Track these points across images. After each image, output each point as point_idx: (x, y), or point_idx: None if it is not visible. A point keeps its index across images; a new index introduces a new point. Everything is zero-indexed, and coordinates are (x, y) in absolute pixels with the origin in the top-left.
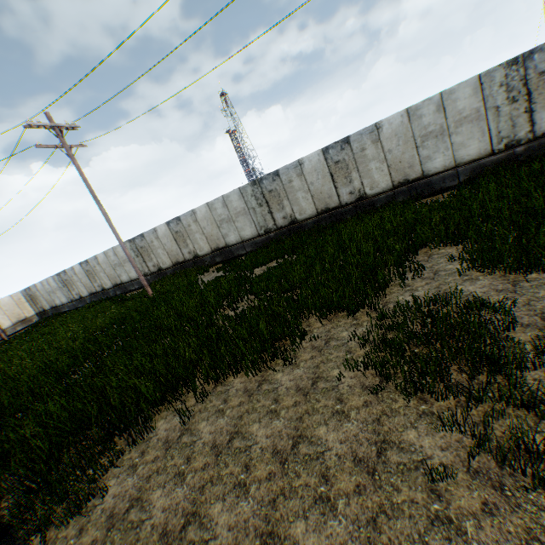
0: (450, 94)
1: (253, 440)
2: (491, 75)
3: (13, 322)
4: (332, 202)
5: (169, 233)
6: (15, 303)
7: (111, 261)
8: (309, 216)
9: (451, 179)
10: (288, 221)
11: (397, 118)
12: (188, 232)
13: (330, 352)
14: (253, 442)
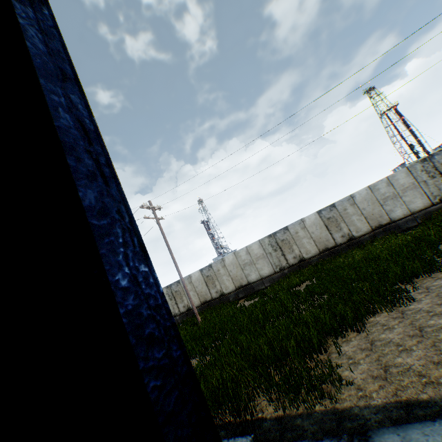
0: (392, 176)
1: (439, 324)
2: (413, 166)
3: None
4: (329, 243)
5: (201, 278)
6: None
7: None
8: (313, 255)
9: (411, 221)
10: (297, 260)
11: (363, 191)
12: (217, 276)
13: (437, 290)
14: (441, 325)
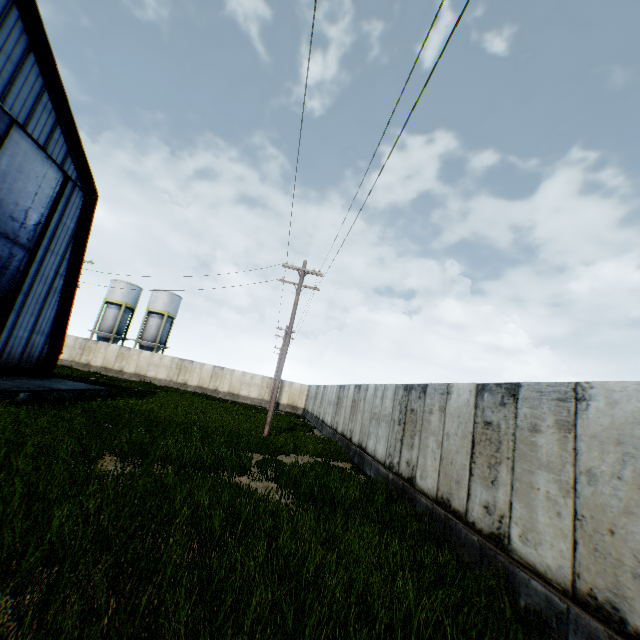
0: None
1: None
2: None
3: (288, 402)
4: (458, 495)
5: (352, 397)
6: (299, 391)
7: (329, 397)
8: (427, 490)
9: None
10: (408, 473)
11: (633, 396)
12: (358, 407)
13: None
14: None
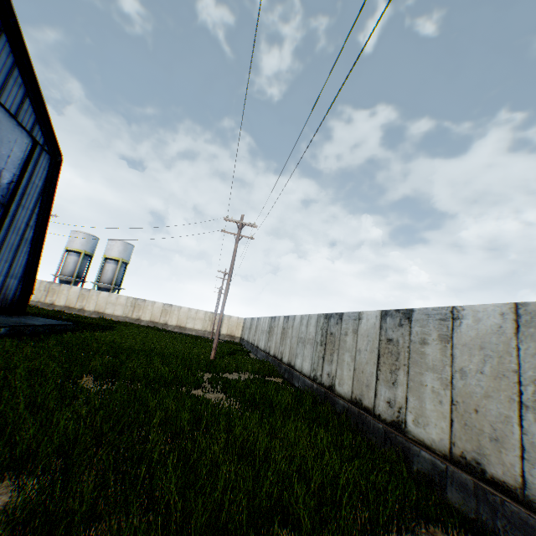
0: None
1: None
2: None
3: (227, 332)
4: (367, 396)
5: (281, 326)
6: (236, 323)
7: (262, 326)
8: (344, 394)
9: None
10: (329, 382)
11: (491, 314)
12: (287, 333)
13: None
14: None
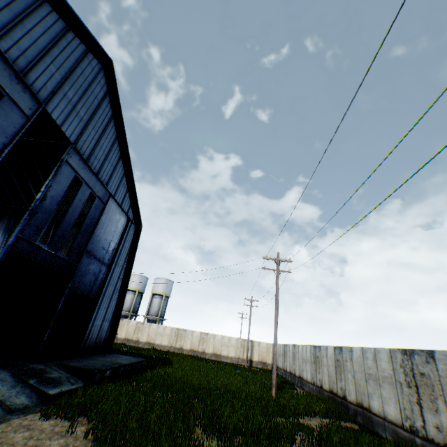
0: None
1: None
2: None
3: (258, 359)
4: None
5: (333, 357)
6: (266, 348)
7: (303, 355)
8: None
9: None
10: (442, 438)
11: None
12: (344, 366)
13: None
14: None
